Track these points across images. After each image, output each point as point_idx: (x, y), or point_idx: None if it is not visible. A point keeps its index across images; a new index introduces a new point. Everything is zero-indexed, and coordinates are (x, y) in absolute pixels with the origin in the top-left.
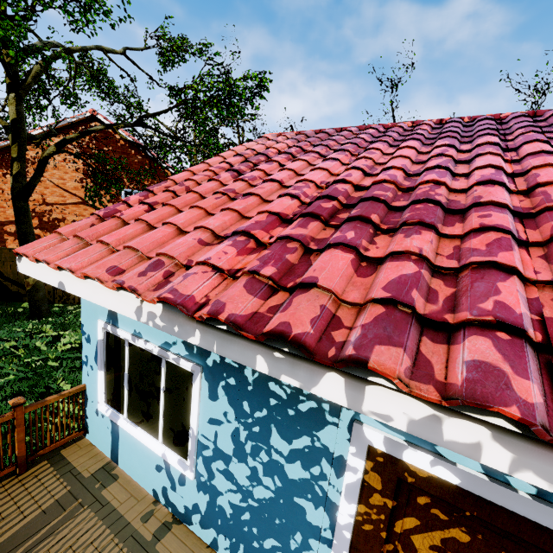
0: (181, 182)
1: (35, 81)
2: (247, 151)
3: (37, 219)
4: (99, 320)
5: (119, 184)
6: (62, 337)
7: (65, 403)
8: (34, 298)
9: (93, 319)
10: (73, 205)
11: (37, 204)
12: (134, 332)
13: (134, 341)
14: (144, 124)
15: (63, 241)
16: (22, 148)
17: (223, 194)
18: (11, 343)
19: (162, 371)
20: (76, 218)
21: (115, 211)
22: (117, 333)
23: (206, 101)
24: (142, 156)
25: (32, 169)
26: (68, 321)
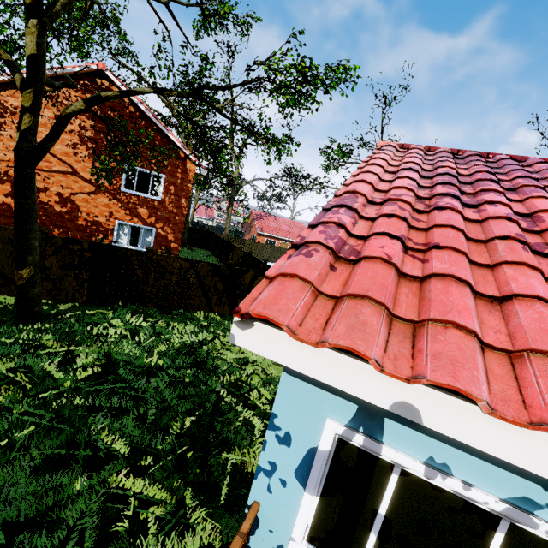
0: (374, 200)
1: (64, 10)
2: (414, 165)
3: (9, 184)
4: (331, 420)
5: (130, 159)
6: (70, 353)
7: (131, 478)
8: (27, 296)
9: (308, 413)
10: (59, 173)
11: (12, 165)
12: (428, 460)
13: (430, 477)
14: (202, 97)
15: (314, 296)
16: (39, 96)
17: (520, 243)
18: (8, 364)
19: (496, 538)
20: (62, 190)
21: (340, 240)
22: (382, 453)
23: (281, 85)
24: (153, 130)
25: (10, 121)
26: (71, 329)
